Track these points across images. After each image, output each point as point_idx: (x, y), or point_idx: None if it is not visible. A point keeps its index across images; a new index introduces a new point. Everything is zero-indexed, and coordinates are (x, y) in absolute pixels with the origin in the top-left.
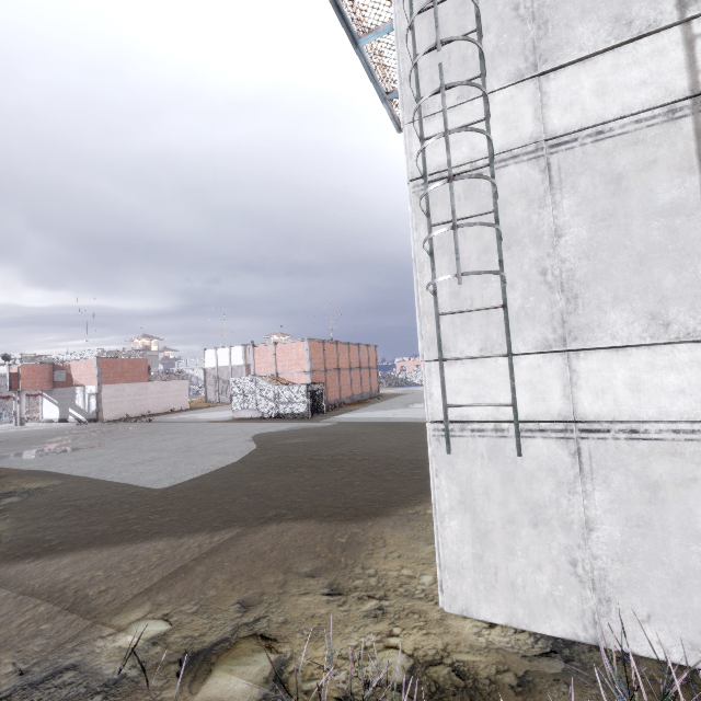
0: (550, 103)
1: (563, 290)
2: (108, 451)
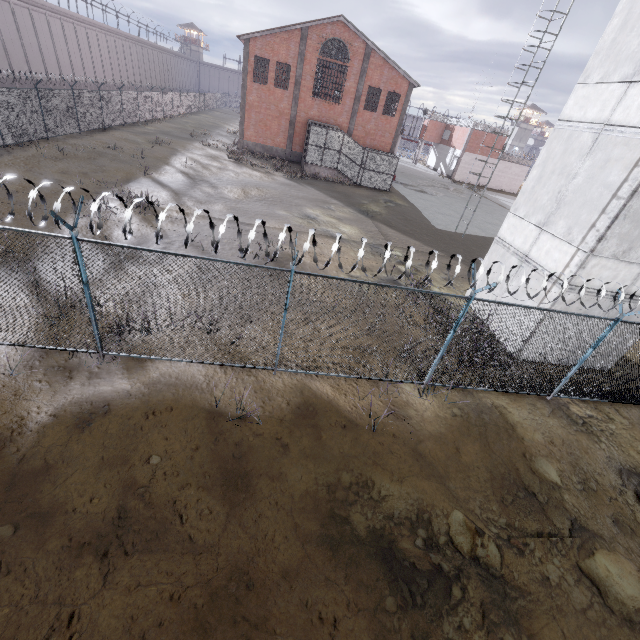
0: (622, 103)
1: (558, 204)
2: (436, 201)
